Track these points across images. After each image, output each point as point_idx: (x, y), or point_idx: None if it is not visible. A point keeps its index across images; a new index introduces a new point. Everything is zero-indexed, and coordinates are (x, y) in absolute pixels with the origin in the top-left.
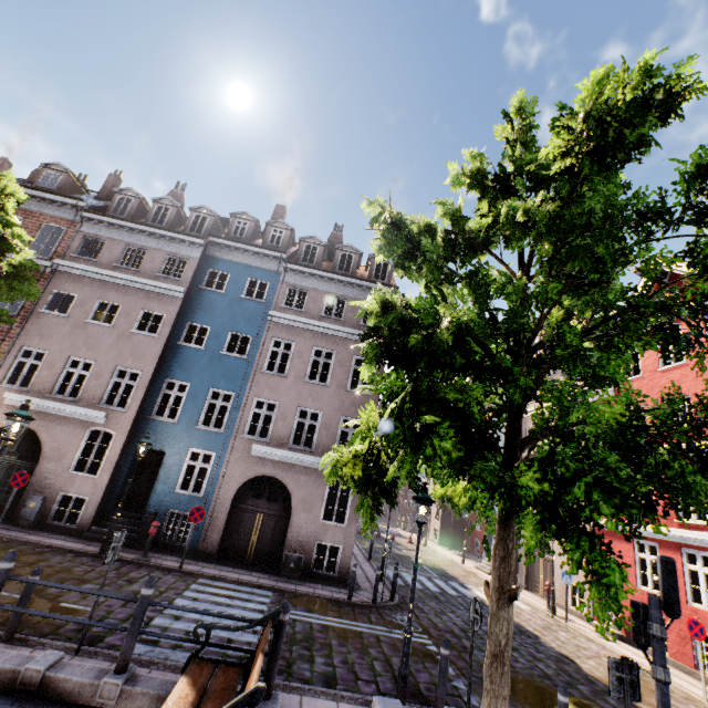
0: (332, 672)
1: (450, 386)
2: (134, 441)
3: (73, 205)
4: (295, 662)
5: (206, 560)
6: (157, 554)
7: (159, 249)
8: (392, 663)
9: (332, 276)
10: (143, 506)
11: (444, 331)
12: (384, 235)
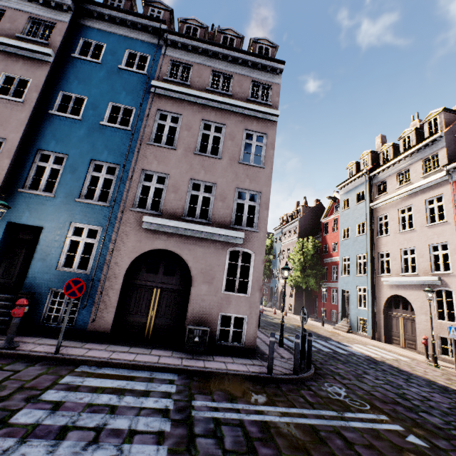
0: None
1: None
2: (3, 217)
3: None
4: None
5: (97, 340)
6: (33, 339)
7: (19, 10)
8: None
9: (216, 49)
10: (21, 287)
11: None
12: None
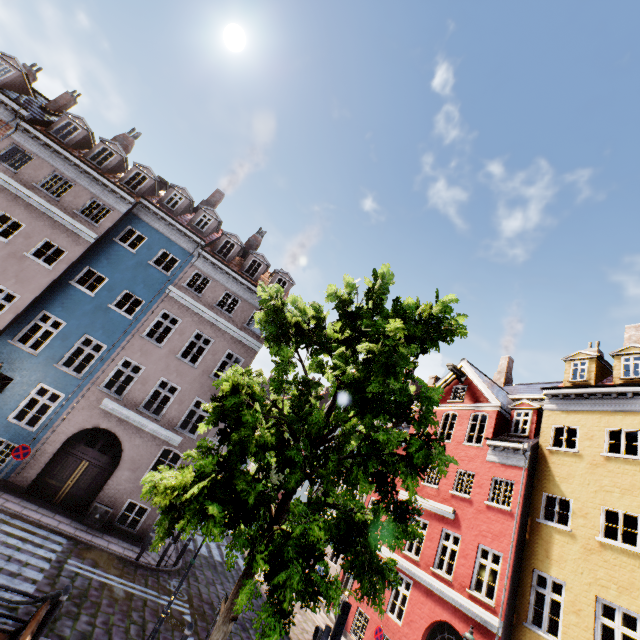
0: (91, 631)
1: (243, 479)
2: None
3: (14, 108)
4: (62, 618)
5: (13, 492)
6: None
7: (88, 189)
8: (147, 628)
9: (237, 276)
10: None
11: (254, 441)
12: (267, 313)
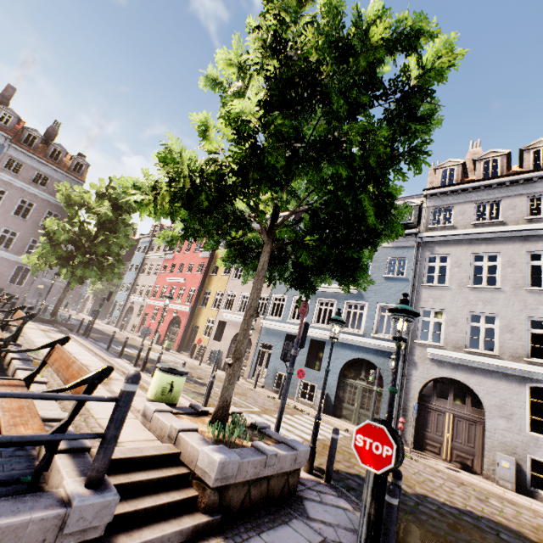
0: None
1: (60, 249)
2: None
3: None
4: None
5: None
6: None
7: None
8: None
9: (44, 162)
10: None
11: (62, 238)
12: (62, 195)
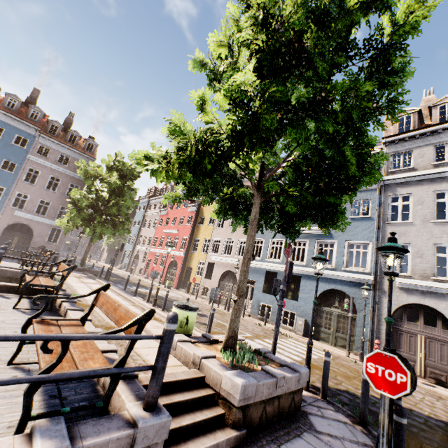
0: None
1: (83, 213)
2: None
3: None
4: None
5: None
6: None
7: None
8: None
9: (65, 145)
10: None
11: (84, 204)
12: (81, 170)
